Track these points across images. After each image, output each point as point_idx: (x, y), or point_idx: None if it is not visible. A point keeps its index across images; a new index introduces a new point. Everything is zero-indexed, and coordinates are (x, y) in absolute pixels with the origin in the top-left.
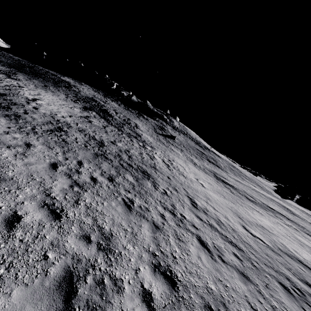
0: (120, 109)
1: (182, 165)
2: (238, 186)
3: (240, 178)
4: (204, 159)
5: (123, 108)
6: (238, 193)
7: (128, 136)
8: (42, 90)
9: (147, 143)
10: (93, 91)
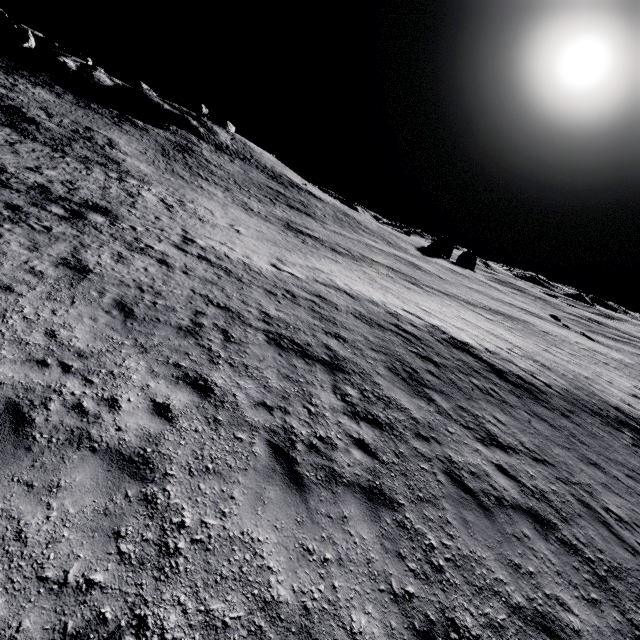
0: (61, 106)
1: (211, 209)
2: (331, 238)
3: (351, 231)
4: (279, 204)
5: (72, 104)
6: (320, 244)
7: (81, 161)
8: None
9: (134, 174)
10: None
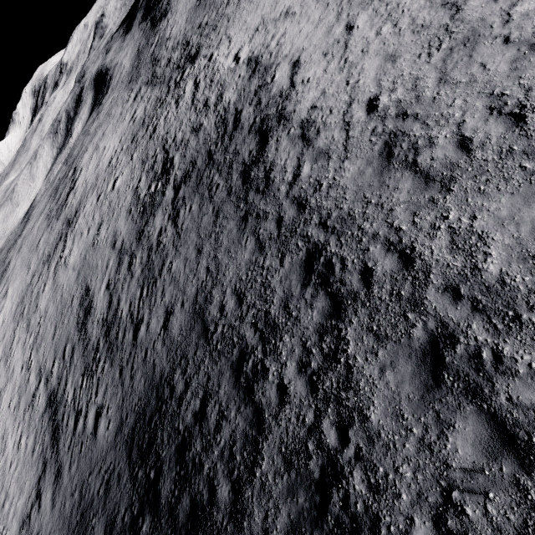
0: None
1: None
2: None
3: None
4: None
5: None
6: None
7: None
8: None
9: None
10: None
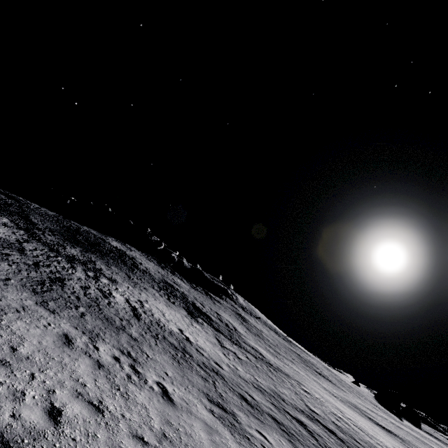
0: (194, 293)
1: (348, 413)
2: (390, 427)
3: (357, 397)
4: (314, 371)
5: (191, 287)
6: None
7: (271, 368)
8: (141, 291)
9: (285, 371)
10: (147, 259)
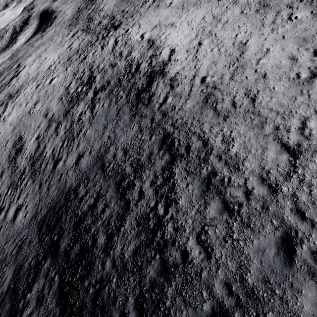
0: None
1: None
2: None
3: None
4: None
5: None
6: None
7: None
8: None
9: None
10: None
